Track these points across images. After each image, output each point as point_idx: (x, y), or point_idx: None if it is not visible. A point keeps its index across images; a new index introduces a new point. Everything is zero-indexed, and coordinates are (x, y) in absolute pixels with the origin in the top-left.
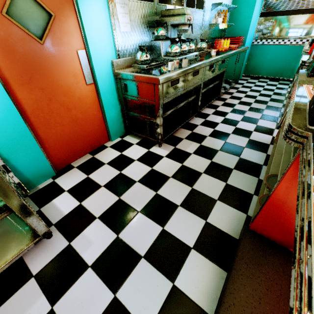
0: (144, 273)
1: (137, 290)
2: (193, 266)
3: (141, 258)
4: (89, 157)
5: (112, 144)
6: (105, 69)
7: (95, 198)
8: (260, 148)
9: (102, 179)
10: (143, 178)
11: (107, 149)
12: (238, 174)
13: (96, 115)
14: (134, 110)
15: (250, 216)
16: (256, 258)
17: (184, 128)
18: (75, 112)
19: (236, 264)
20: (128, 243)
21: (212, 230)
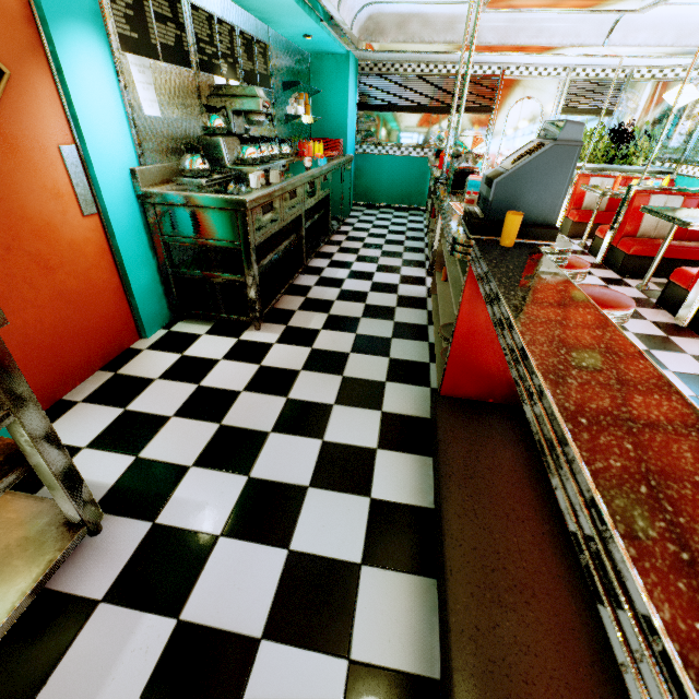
0: (322, 503)
1: (322, 528)
2: (388, 468)
3: (307, 489)
4: (105, 376)
5: (150, 343)
6: (119, 185)
7: (167, 439)
8: (416, 305)
9: (164, 406)
10: (253, 384)
11: (145, 354)
12: (401, 343)
13: (108, 282)
14: (190, 266)
15: (435, 388)
16: (460, 421)
17: (290, 294)
18: (64, 276)
19: (441, 435)
20: (274, 479)
21: (395, 419)
